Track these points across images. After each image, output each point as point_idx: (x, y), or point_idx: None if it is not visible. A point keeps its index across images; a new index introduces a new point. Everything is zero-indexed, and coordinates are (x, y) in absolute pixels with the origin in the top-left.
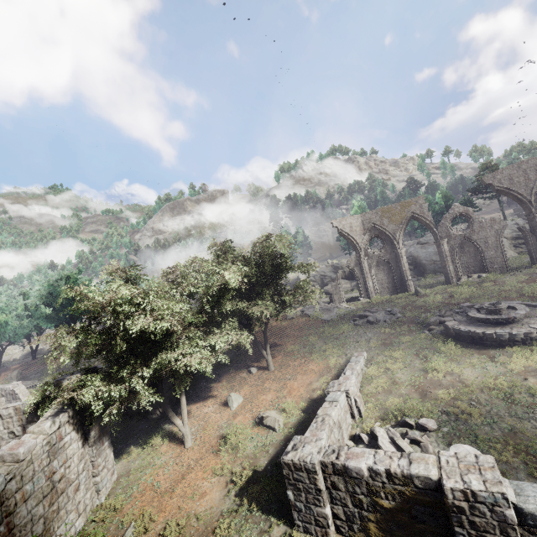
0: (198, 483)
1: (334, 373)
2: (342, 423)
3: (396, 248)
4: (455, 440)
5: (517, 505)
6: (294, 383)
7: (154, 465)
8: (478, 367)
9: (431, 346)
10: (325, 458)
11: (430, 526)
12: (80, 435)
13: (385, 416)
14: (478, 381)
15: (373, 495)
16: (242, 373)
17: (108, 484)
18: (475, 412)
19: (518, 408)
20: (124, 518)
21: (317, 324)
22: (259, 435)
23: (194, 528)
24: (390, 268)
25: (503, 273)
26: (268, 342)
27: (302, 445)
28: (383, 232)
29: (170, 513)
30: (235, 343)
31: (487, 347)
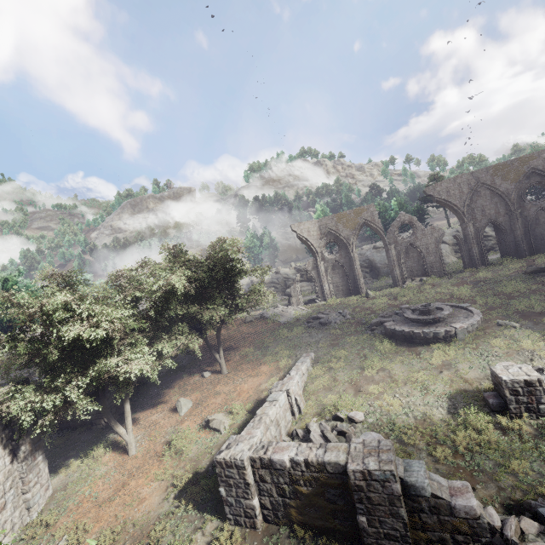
0: (138, 490)
1: (283, 374)
2: (281, 420)
3: (350, 253)
4: (376, 429)
5: (403, 479)
6: (245, 385)
7: (94, 476)
8: (406, 363)
9: (371, 345)
10: (254, 454)
11: (339, 505)
12: (7, 452)
13: (322, 412)
14: (404, 375)
15: (294, 483)
16: (195, 378)
17: (41, 500)
18: (396, 403)
19: (431, 397)
20: (56, 532)
21: (274, 326)
22: (204, 438)
23: (129, 533)
24: (345, 272)
25: (441, 277)
26: (221, 346)
27: (236, 444)
28: (338, 237)
29: (106, 521)
30: (183, 348)
31: (416, 345)
